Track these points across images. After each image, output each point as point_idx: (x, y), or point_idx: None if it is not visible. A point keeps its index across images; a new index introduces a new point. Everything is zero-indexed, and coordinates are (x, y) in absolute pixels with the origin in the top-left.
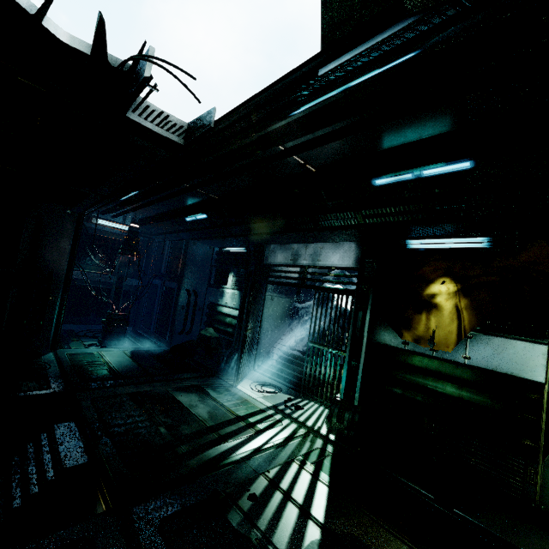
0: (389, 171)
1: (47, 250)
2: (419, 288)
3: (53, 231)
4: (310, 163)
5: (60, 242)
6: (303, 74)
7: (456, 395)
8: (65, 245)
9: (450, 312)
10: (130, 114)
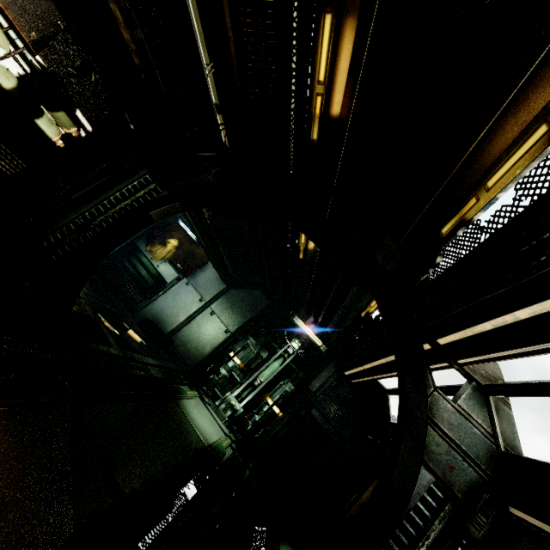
0: None
1: None
2: (168, 237)
3: None
4: None
5: None
6: None
7: (144, 275)
8: None
9: (168, 251)
10: None
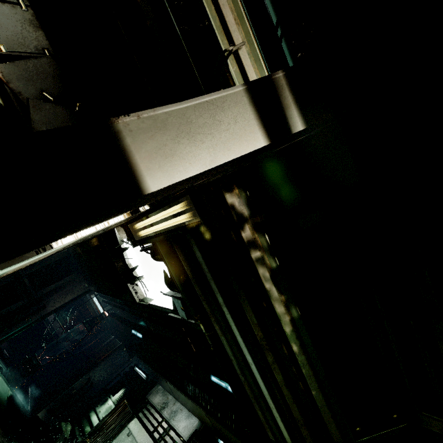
0: (210, 372)
1: (57, 295)
2: None
3: (71, 289)
4: (193, 344)
5: (67, 295)
6: (168, 311)
7: None
8: (66, 299)
9: None
10: (129, 284)
